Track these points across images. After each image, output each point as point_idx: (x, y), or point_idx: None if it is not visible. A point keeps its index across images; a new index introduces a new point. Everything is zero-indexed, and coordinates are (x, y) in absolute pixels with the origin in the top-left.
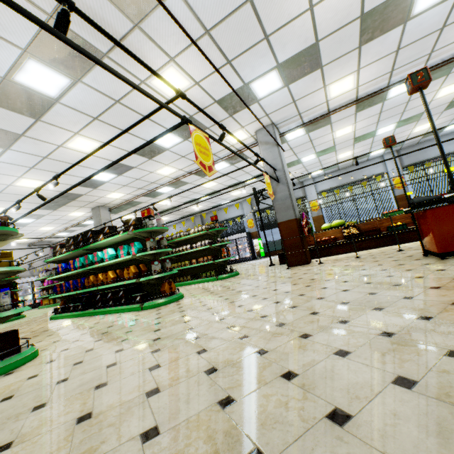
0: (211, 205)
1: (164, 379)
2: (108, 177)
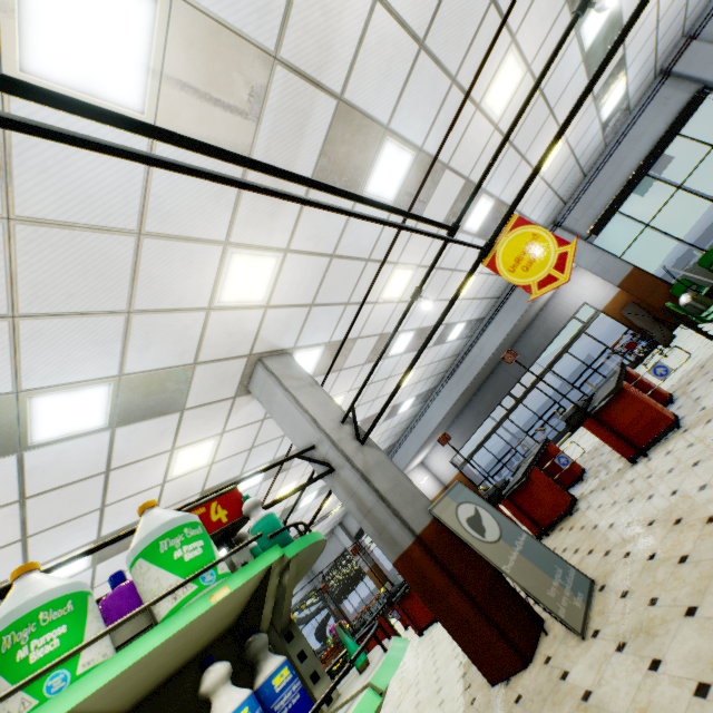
0: None
1: (411, 709)
2: None
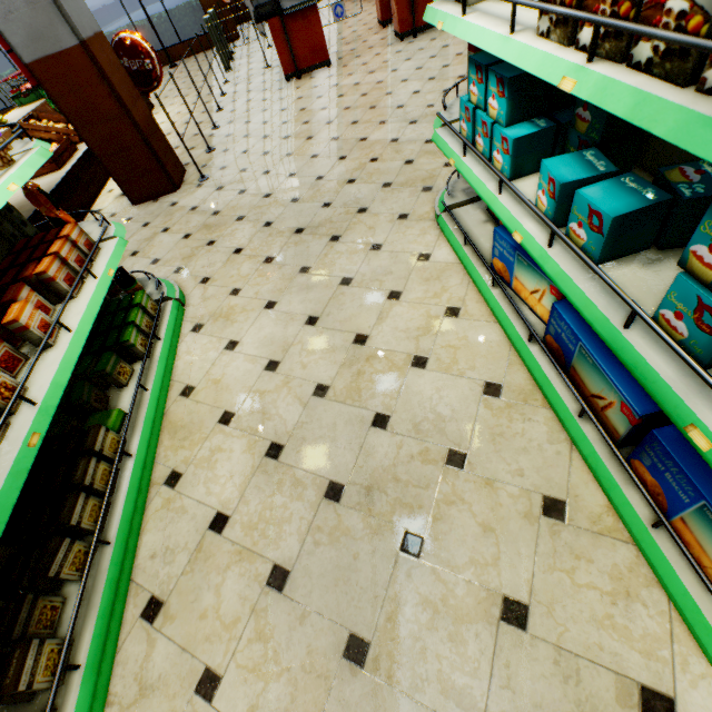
0: None
1: None
2: None
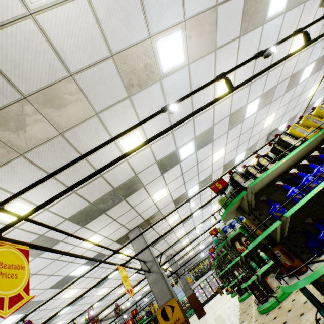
0: (196, 250)
1: None
2: (199, 226)
